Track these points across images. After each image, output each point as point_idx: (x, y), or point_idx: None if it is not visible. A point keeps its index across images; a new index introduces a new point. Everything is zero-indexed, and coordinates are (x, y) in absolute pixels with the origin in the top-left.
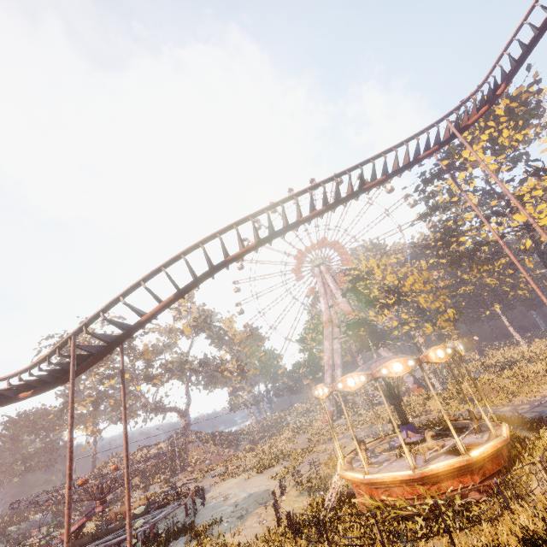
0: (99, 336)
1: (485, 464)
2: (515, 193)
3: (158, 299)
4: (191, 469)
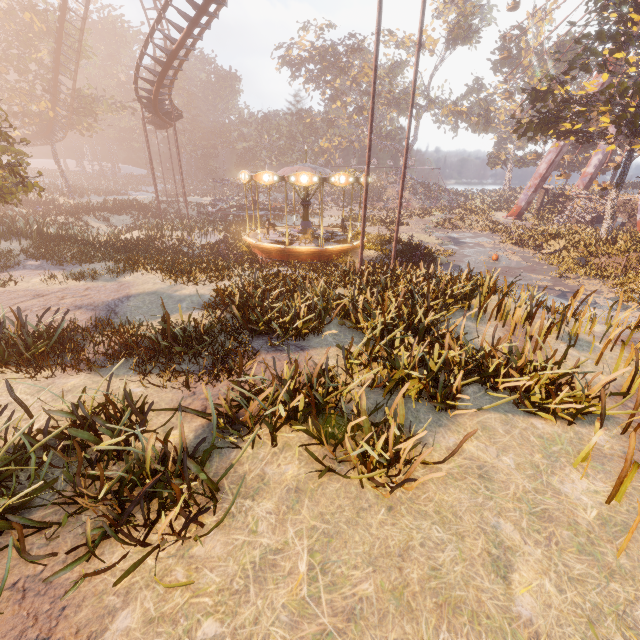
0: (147, 104)
1: (273, 254)
2: None
3: (151, 85)
4: (373, 204)
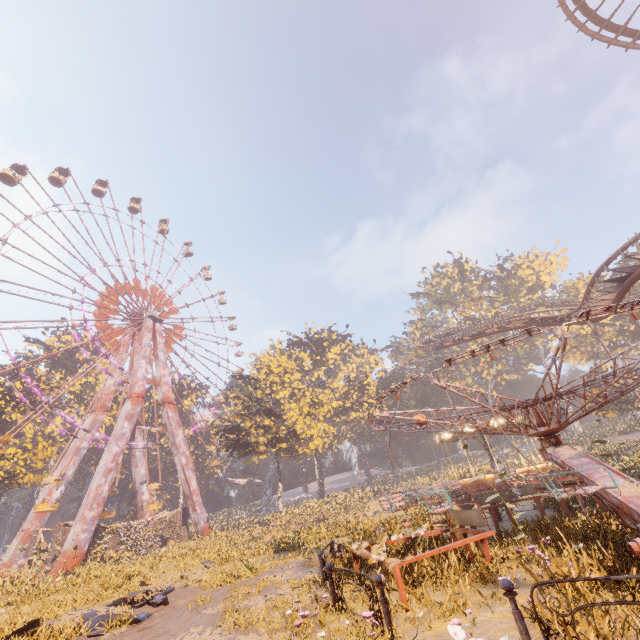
0: None
1: None
2: (341, 389)
3: None
4: None
